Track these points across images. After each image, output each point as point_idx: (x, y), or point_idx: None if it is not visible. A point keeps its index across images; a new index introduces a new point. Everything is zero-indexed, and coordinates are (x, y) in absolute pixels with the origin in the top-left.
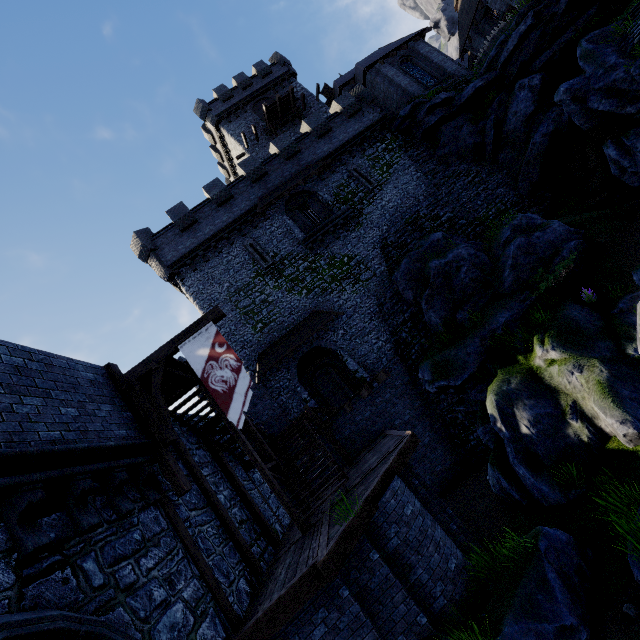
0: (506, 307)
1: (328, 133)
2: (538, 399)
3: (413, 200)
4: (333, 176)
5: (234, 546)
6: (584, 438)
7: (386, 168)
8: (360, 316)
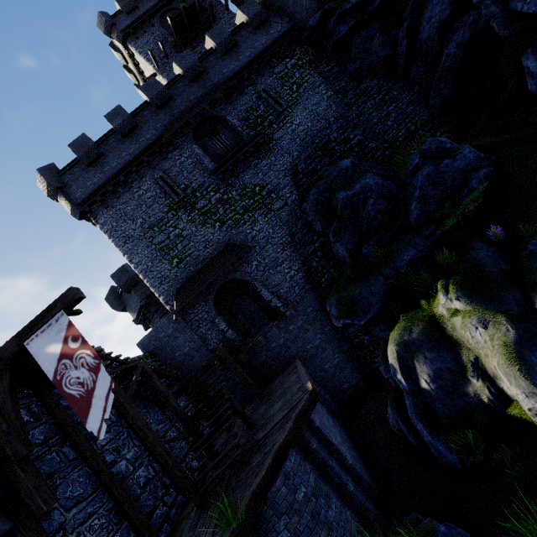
0: (411, 243)
1: (234, 48)
2: (439, 352)
3: (323, 122)
4: (241, 98)
5: (129, 525)
6: (484, 399)
7: (296, 87)
8: (273, 247)
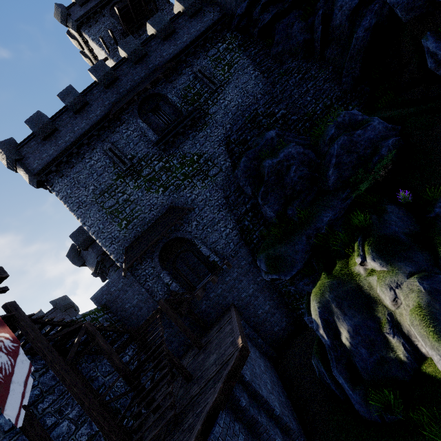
0: (330, 206)
1: (172, 34)
2: (357, 309)
3: (252, 98)
4: (180, 78)
5: None
6: (400, 355)
7: (227, 68)
8: (210, 208)
